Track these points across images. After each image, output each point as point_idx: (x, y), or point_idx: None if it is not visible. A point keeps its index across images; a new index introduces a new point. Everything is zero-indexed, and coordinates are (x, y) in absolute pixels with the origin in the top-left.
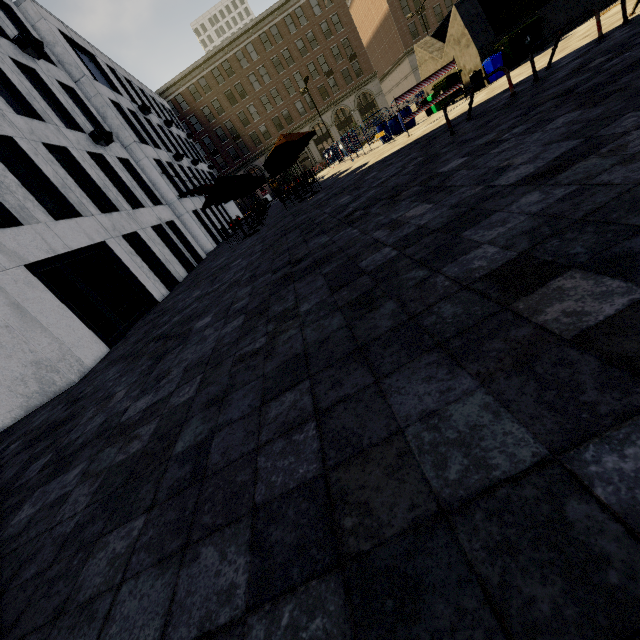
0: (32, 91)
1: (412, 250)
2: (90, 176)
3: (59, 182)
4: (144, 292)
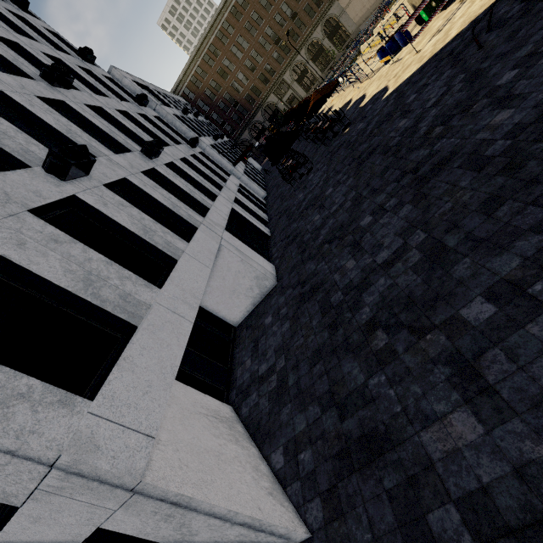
0: (155, 129)
1: (523, 137)
2: (201, 170)
3: (199, 180)
4: (260, 233)
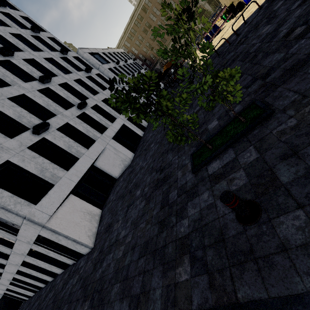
0: (93, 84)
1: None
2: None
3: (109, 111)
4: (137, 135)
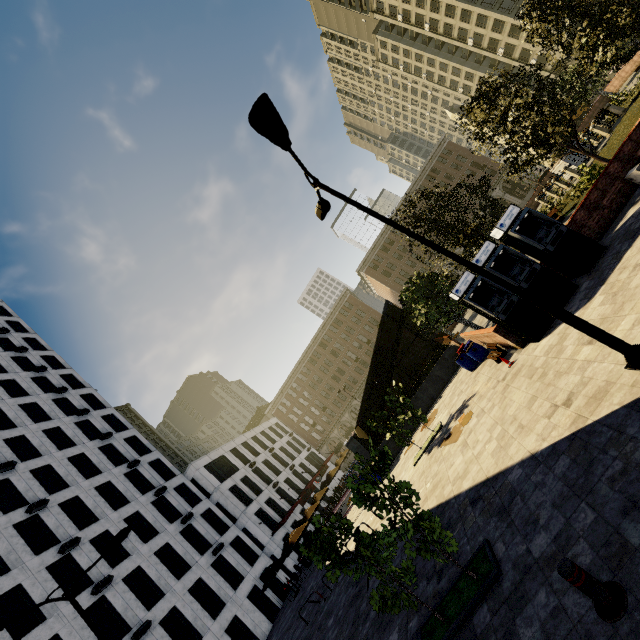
0: (187, 547)
1: None
2: (211, 588)
3: (193, 617)
4: None
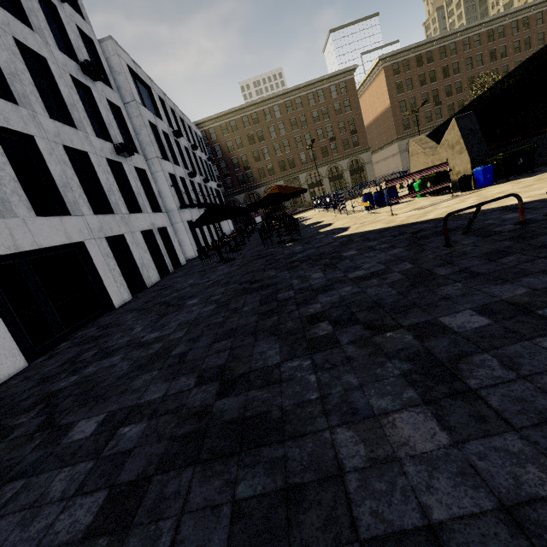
0: (77, 103)
1: None
2: (99, 179)
3: (62, 181)
4: (105, 295)
